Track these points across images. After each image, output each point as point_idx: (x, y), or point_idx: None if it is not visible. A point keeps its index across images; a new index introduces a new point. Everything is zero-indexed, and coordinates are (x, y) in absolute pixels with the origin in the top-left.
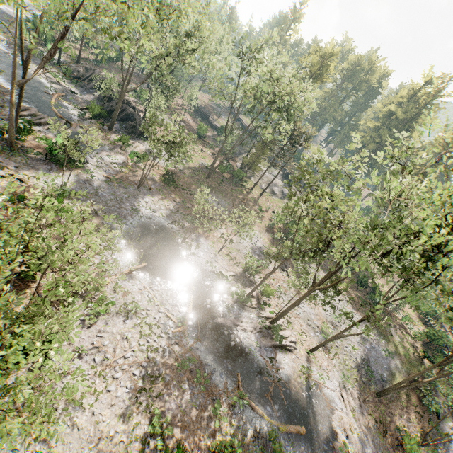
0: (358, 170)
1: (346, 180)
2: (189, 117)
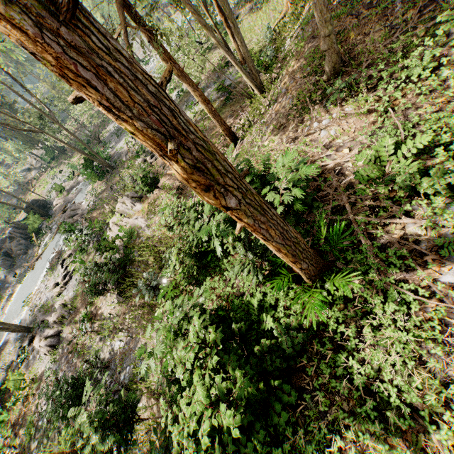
0: None
1: None
2: None
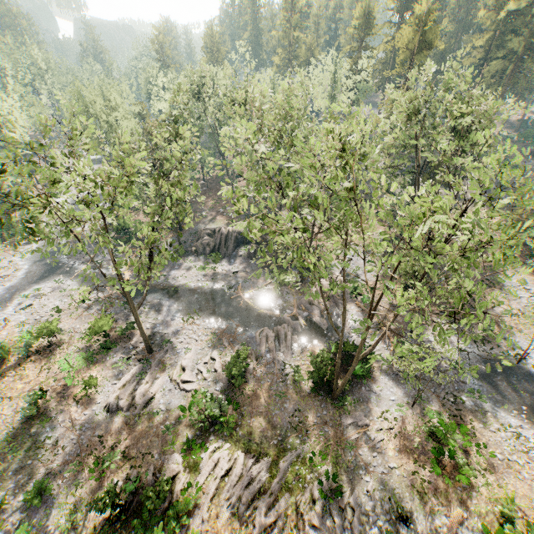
0: None
1: None
2: None
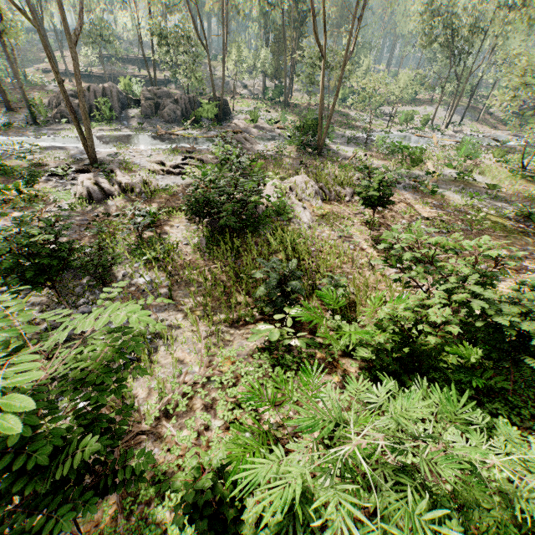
0: None
1: None
2: None
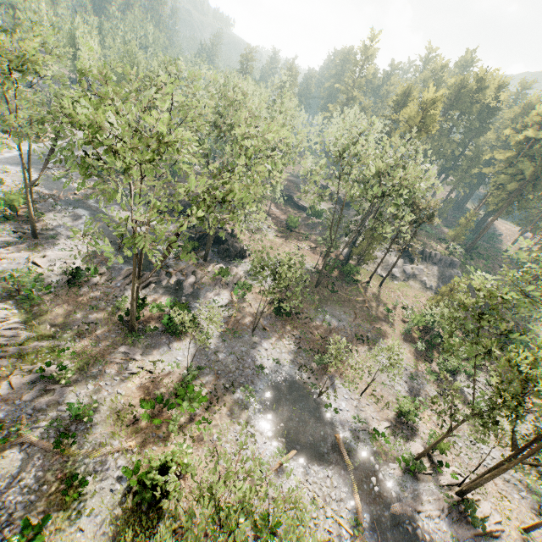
0: (540, 286)
1: (530, 309)
2: (271, 204)
